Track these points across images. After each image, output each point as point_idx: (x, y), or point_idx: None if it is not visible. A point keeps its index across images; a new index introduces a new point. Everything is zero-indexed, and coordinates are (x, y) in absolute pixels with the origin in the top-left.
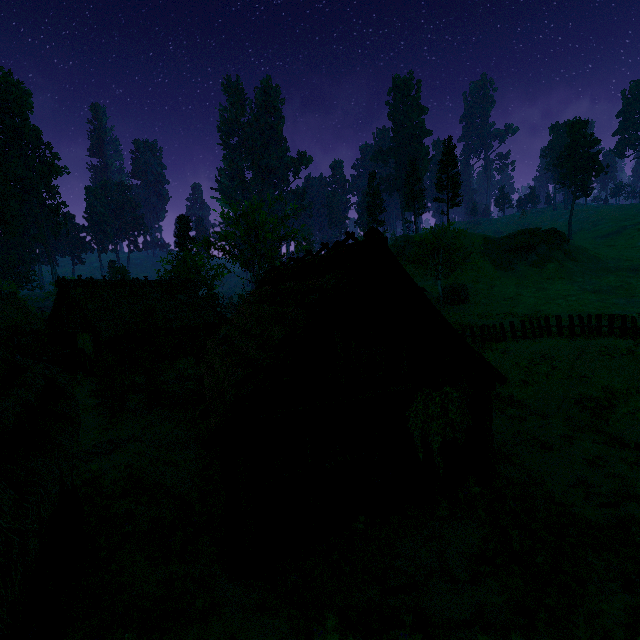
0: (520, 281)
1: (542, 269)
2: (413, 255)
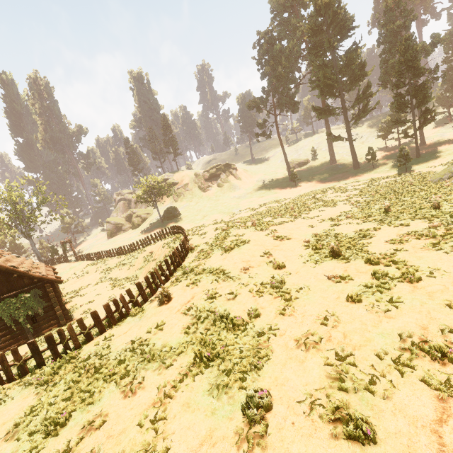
0: (210, 197)
1: (222, 187)
2: (139, 196)
